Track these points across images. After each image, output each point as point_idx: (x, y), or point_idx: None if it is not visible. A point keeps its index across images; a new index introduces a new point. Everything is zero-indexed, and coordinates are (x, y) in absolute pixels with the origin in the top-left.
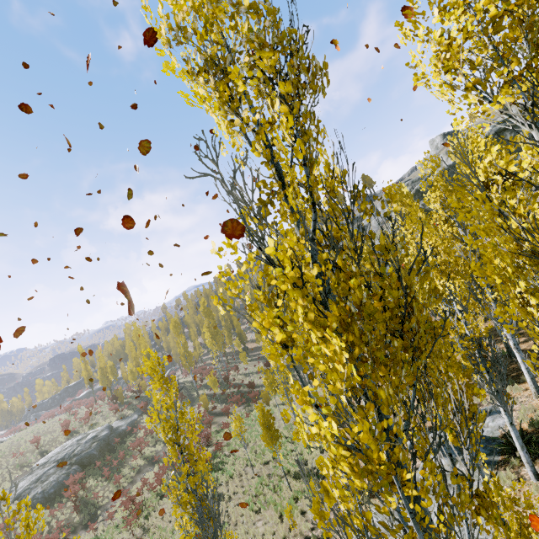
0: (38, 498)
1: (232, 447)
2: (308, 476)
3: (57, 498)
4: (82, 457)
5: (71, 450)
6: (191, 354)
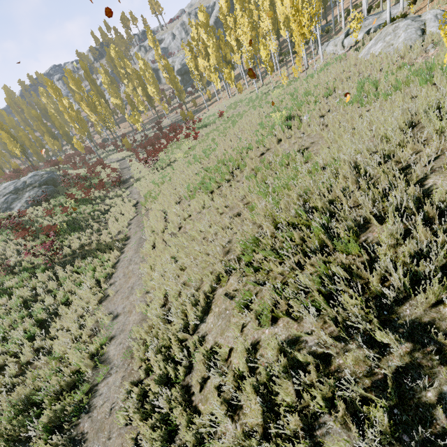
0: (37, 200)
1: (202, 122)
2: (274, 87)
3: (57, 197)
4: (46, 180)
5: (19, 184)
6: (82, 120)
